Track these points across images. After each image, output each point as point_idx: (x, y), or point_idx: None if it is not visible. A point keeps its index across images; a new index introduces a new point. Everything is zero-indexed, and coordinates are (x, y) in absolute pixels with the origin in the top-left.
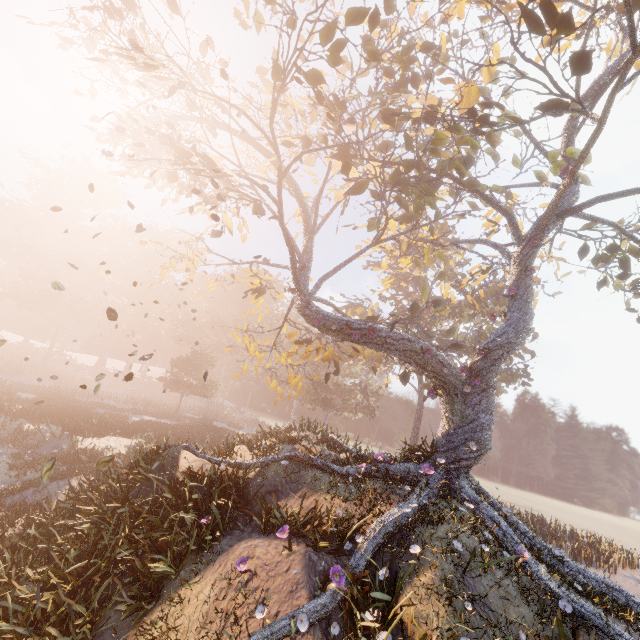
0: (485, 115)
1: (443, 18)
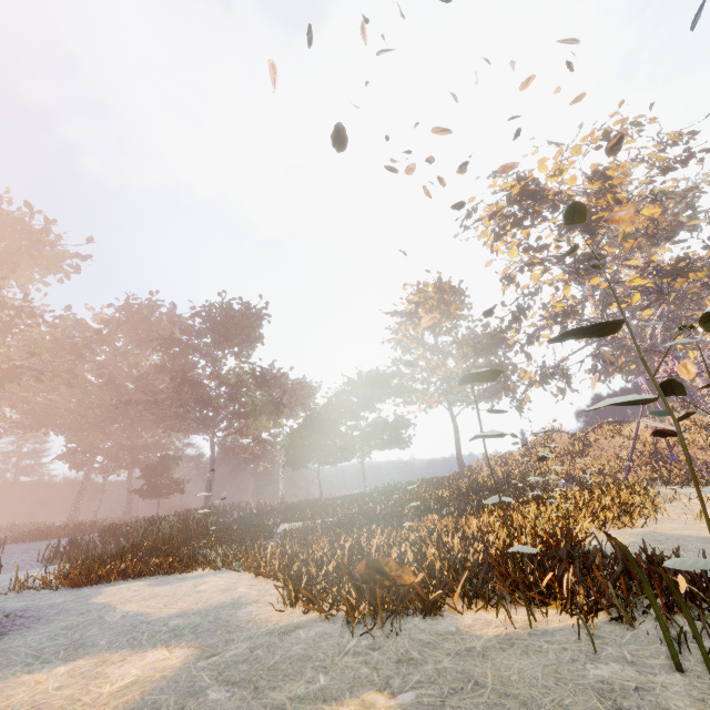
0: None
1: None
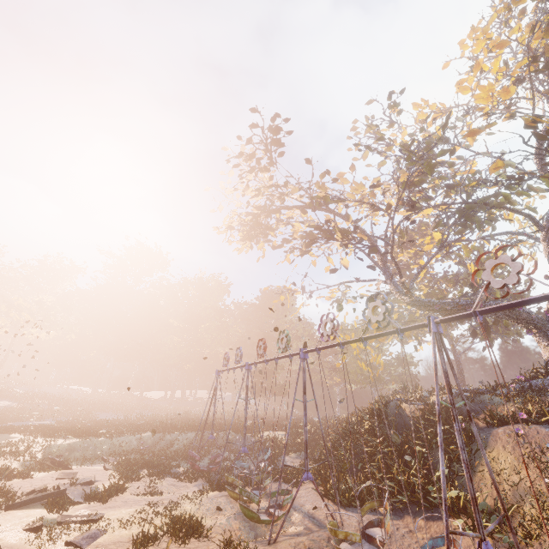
0: (521, 177)
1: (433, 118)
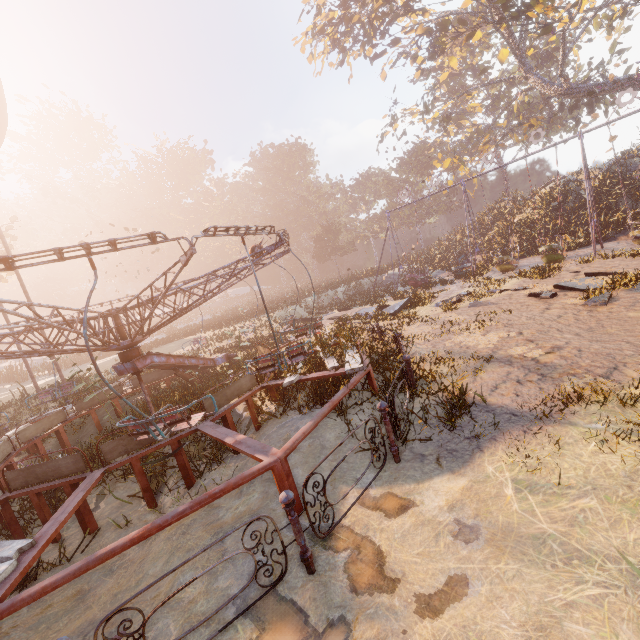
0: None
1: None
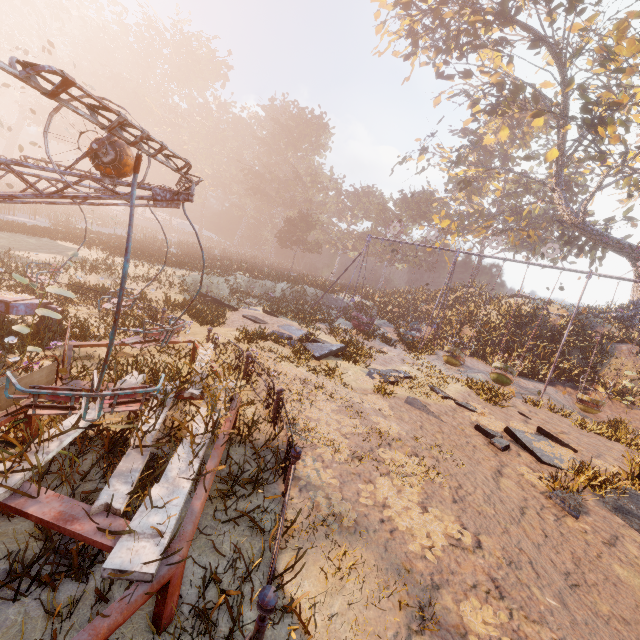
0: None
1: None
